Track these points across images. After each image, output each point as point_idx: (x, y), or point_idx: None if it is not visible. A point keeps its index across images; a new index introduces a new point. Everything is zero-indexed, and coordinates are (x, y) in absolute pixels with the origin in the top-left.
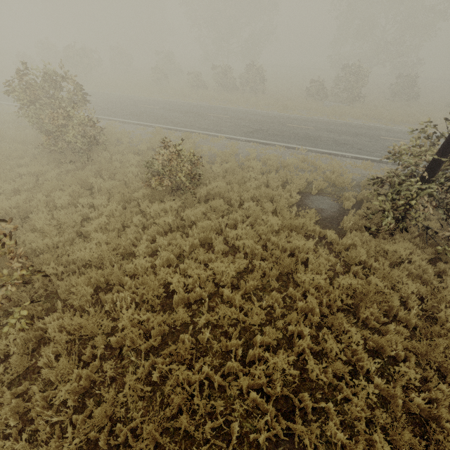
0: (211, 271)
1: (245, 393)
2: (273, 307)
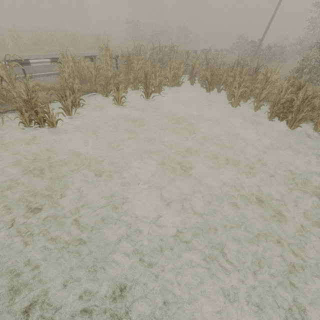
0: None
1: None
2: None
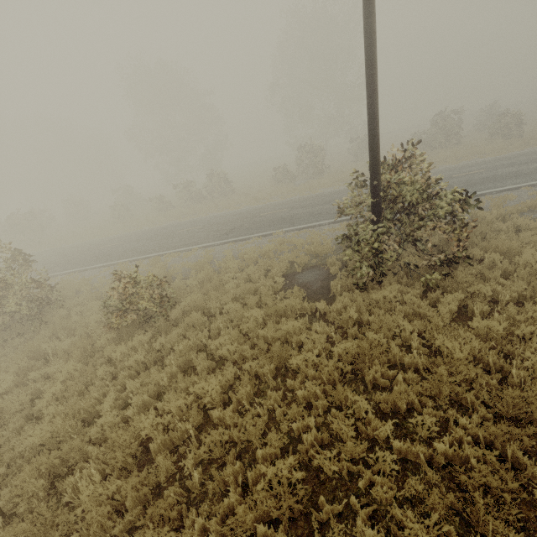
0: (192, 396)
1: (248, 531)
2: (275, 410)
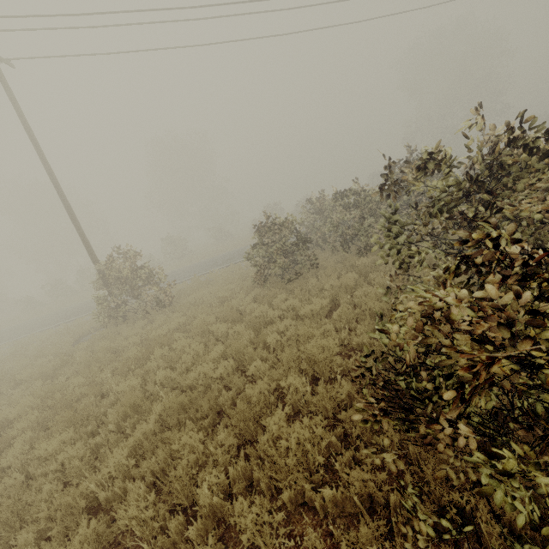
0: None
1: None
2: None
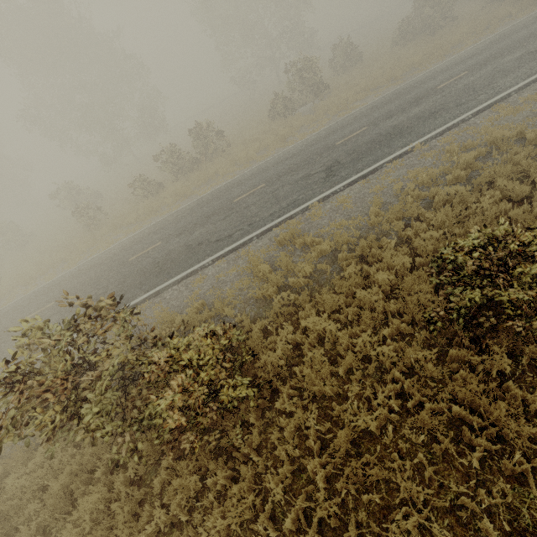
0: None
1: None
2: None
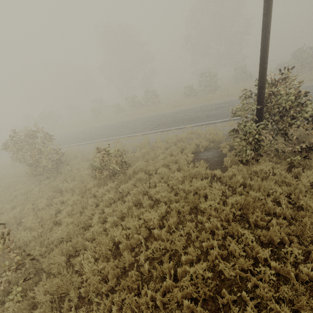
0: (142, 220)
1: (179, 302)
2: (190, 233)
